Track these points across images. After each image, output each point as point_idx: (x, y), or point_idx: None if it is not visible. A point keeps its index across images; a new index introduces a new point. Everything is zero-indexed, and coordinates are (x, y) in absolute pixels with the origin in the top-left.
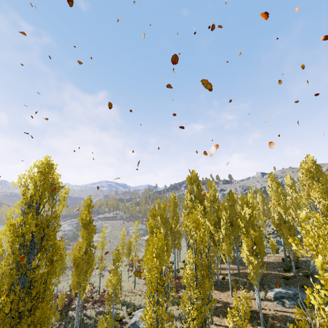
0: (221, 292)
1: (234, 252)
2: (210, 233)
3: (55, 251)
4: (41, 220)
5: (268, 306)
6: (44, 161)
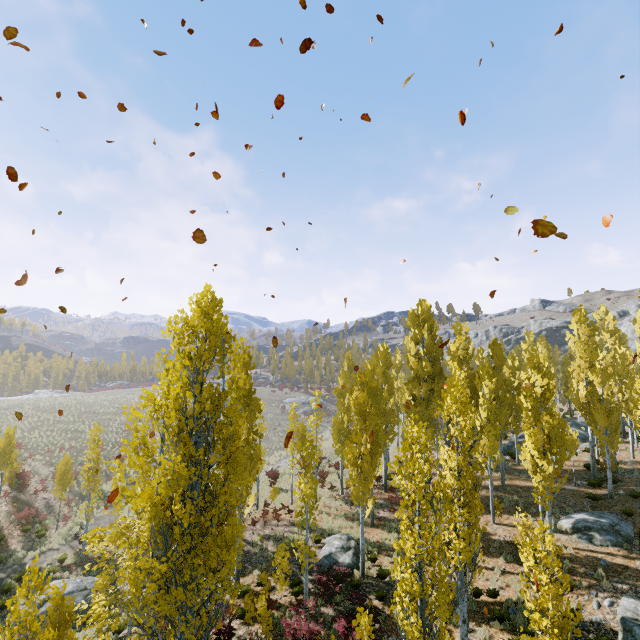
0: None
1: None
2: None
3: (233, 442)
4: (215, 393)
5: (562, 541)
6: (208, 295)
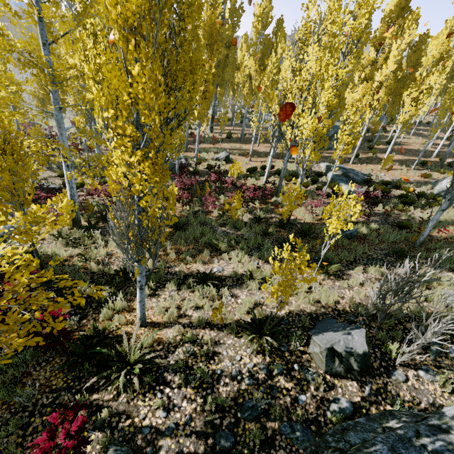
0: (245, 144)
1: (242, 119)
2: (248, 76)
3: None
4: None
5: None
6: None
